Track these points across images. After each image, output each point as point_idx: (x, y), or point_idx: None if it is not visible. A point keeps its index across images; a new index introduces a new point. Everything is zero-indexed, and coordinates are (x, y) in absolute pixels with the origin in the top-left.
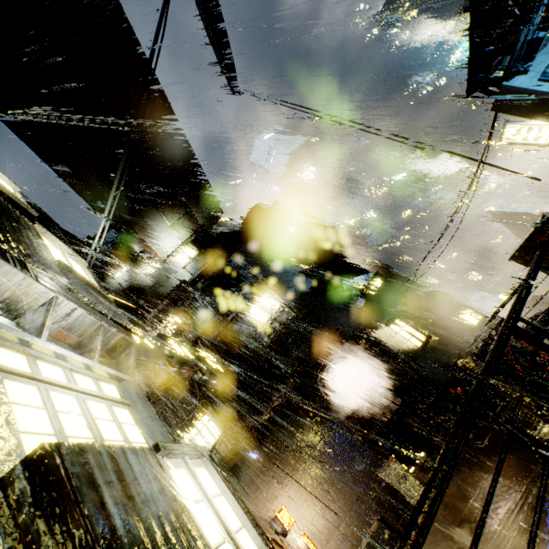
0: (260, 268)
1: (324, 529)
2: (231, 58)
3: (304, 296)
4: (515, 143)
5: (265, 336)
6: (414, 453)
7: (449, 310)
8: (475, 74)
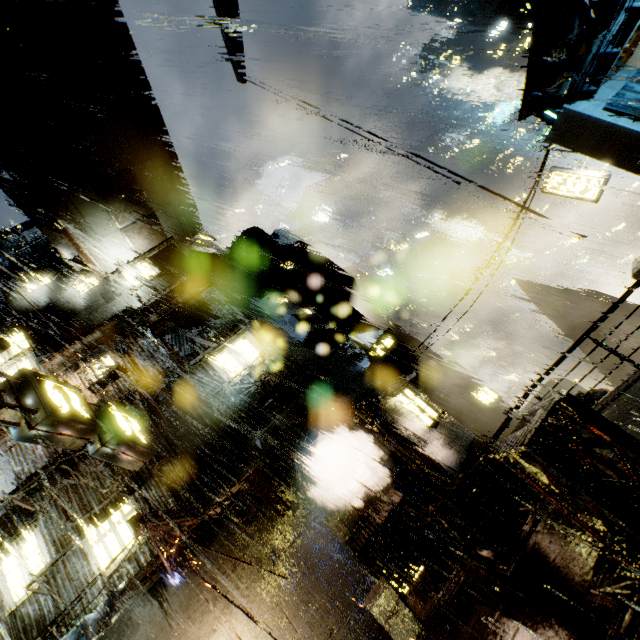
0: (242, 306)
1: None
2: (239, 32)
3: (295, 348)
4: (559, 194)
5: (232, 395)
6: (411, 568)
7: (463, 385)
8: (533, 91)
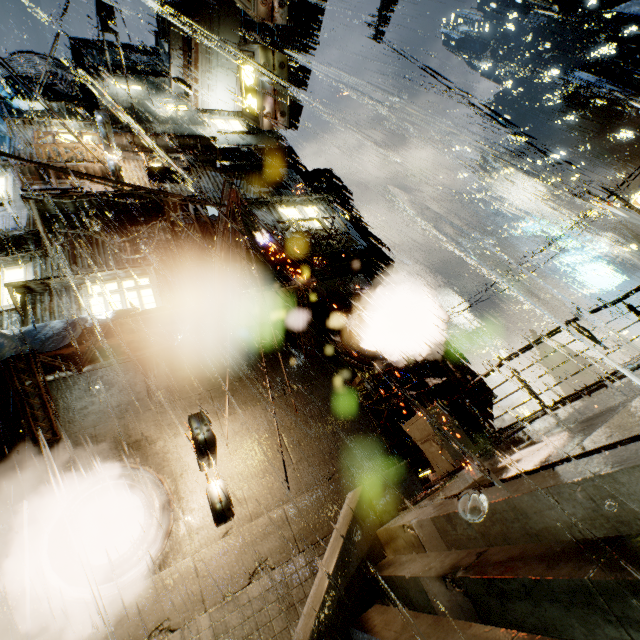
0: None
1: (256, 499)
2: None
3: None
4: None
5: (298, 229)
6: None
7: None
8: None
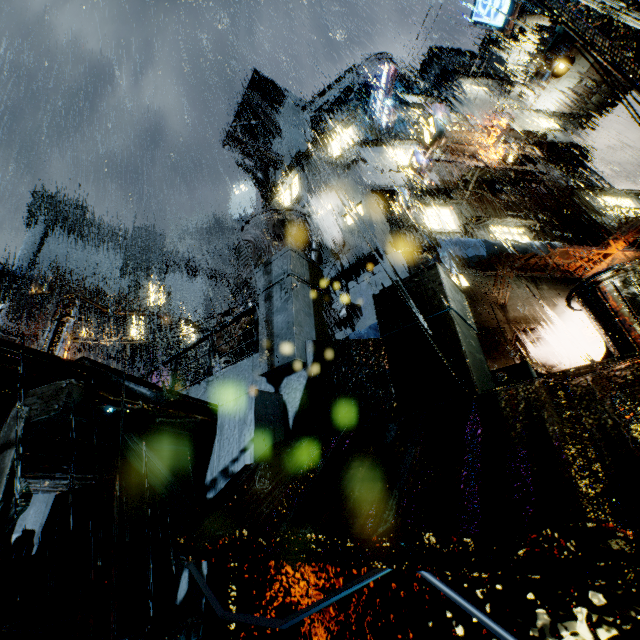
0: None
1: None
2: None
3: None
4: None
5: (635, 215)
6: None
7: None
8: None
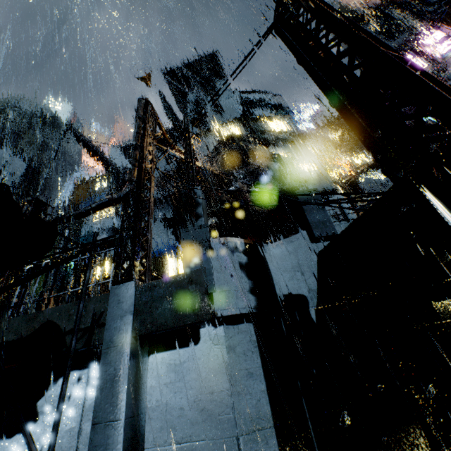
0: None
1: None
2: None
3: None
4: None
5: None
6: None
7: None
8: None
